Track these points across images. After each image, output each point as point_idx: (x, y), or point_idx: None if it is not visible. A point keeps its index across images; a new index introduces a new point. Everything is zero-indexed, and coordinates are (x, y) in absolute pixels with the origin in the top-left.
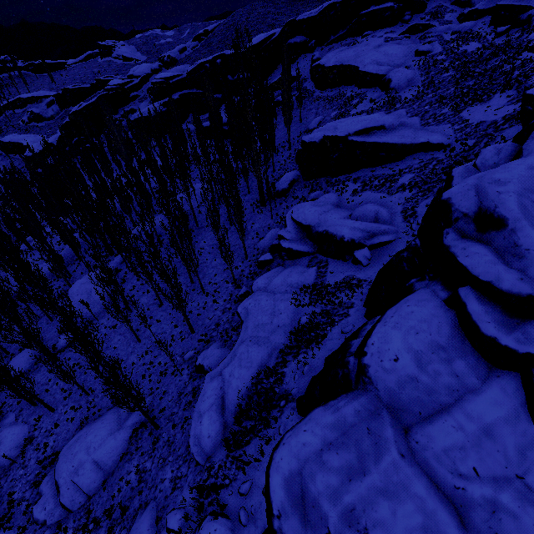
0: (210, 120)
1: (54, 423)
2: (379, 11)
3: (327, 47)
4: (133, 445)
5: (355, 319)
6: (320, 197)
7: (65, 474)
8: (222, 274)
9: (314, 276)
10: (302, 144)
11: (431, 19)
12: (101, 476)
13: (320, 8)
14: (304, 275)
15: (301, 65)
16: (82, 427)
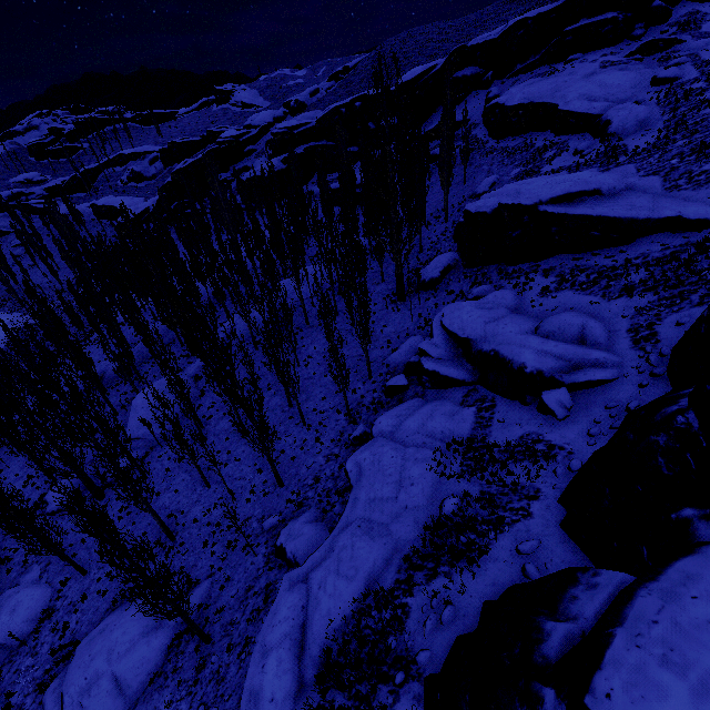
0: (340, 180)
1: (81, 594)
2: (593, 25)
3: (510, 79)
4: (172, 661)
5: (543, 526)
6: (488, 295)
7: (73, 689)
8: (333, 397)
9: (470, 423)
10: (465, 215)
11: (679, 32)
12: (119, 705)
13: (504, 28)
14: (454, 420)
15: (471, 106)
16: (114, 608)
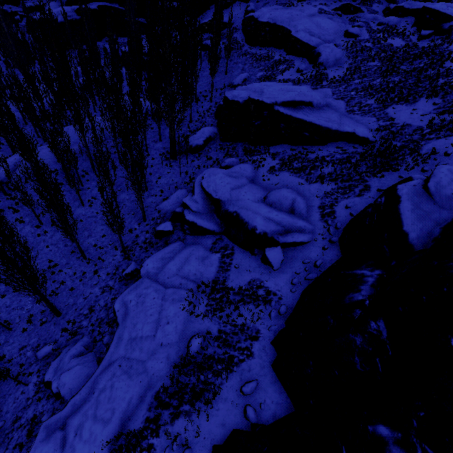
0: (129, 45)
1: None
2: None
3: (263, 1)
4: None
5: (260, 366)
6: (235, 166)
7: None
8: (112, 235)
9: (216, 267)
10: (224, 100)
11: (361, 4)
12: None
13: None
14: (204, 264)
15: (235, 13)
16: None
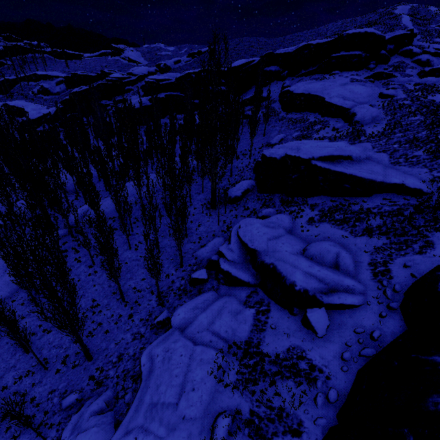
0: (185, 119)
1: None
2: (348, 56)
3: (297, 78)
4: None
5: None
6: (272, 216)
7: None
8: (151, 279)
9: (249, 325)
10: (262, 157)
11: (394, 71)
12: None
13: (296, 47)
14: (237, 320)
15: (272, 89)
16: None
